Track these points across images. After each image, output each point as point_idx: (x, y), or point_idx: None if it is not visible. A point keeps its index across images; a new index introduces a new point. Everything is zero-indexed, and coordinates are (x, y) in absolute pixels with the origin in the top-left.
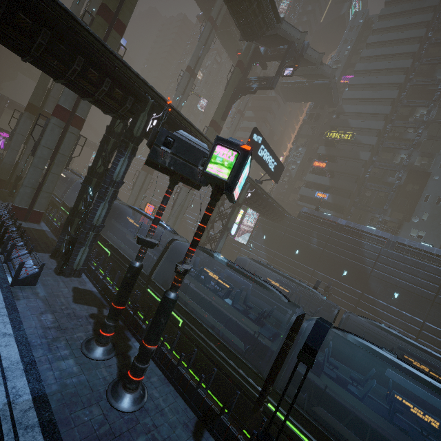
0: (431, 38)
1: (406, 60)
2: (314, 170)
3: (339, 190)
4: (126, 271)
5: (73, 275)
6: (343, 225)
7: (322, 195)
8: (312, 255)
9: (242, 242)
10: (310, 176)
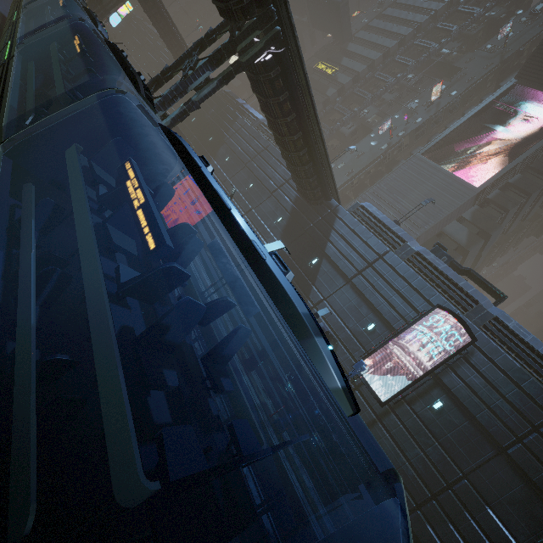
0: (461, 5)
1: (424, 15)
2: None
3: None
4: None
5: None
6: (240, 104)
7: None
8: (202, 123)
9: None
10: None
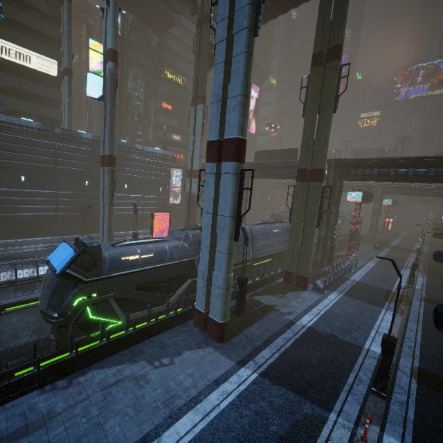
0: None
1: None
2: (163, 112)
3: (184, 132)
4: (353, 234)
5: (325, 263)
6: None
7: (177, 137)
8: None
9: (174, 202)
10: (163, 119)
